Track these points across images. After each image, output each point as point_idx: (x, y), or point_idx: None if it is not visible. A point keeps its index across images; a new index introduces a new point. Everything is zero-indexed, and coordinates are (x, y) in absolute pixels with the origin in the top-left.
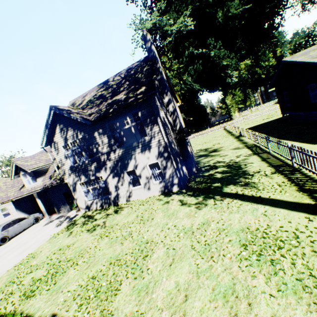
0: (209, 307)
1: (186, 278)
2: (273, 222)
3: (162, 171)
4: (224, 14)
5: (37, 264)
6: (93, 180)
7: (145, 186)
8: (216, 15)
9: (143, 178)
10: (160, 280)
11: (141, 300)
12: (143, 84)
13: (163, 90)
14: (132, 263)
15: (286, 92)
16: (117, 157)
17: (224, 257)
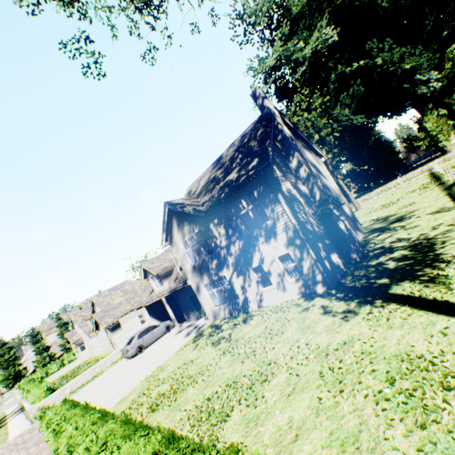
0: (319, 454)
1: (302, 414)
2: (453, 346)
3: (297, 265)
4: None
5: (164, 377)
6: (216, 280)
7: (278, 286)
8: (375, 1)
9: (274, 275)
10: (273, 412)
11: (249, 431)
12: (256, 155)
13: (287, 152)
14: (248, 387)
15: None
16: (238, 251)
17: (357, 393)
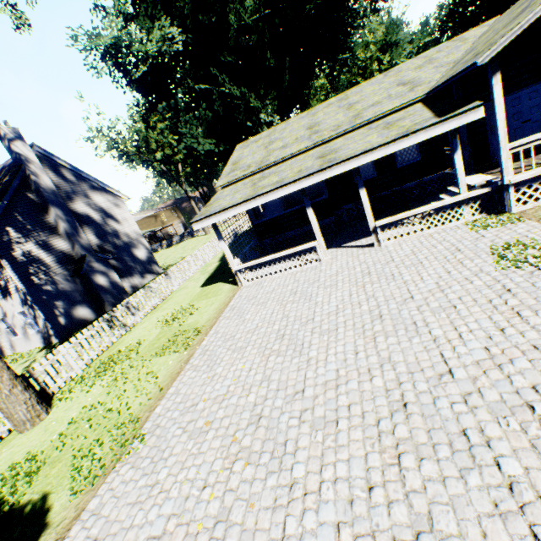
0: None
1: None
2: None
3: (34, 321)
4: (238, 19)
5: None
6: None
7: (25, 336)
8: (229, 19)
9: (19, 327)
10: None
11: None
12: None
13: (45, 205)
14: None
15: None
16: None
17: None
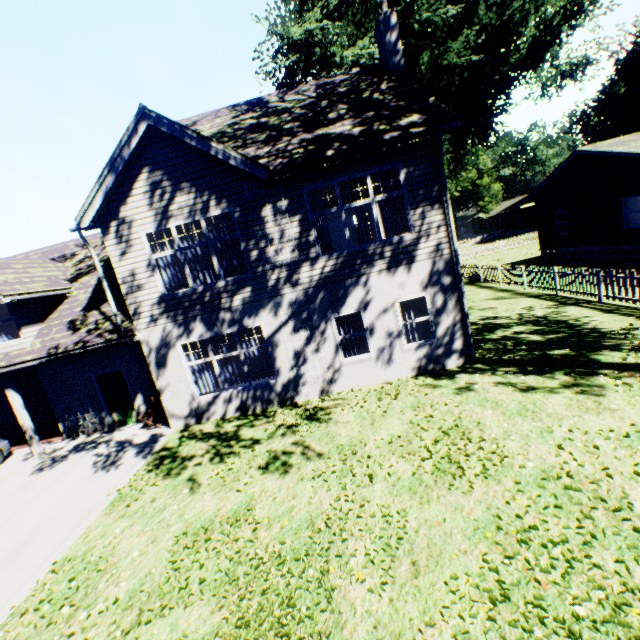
0: None
1: None
2: None
3: (431, 320)
4: (433, 59)
5: (144, 590)
6: (225, 336)
7: (379, 355)
8: (419, 58)
9: (379, 334)
10: None
11: None
12: (407, 110)
13: None
14: (587, 534)
15: (562, 210)
16: (318, 278)
17: None
